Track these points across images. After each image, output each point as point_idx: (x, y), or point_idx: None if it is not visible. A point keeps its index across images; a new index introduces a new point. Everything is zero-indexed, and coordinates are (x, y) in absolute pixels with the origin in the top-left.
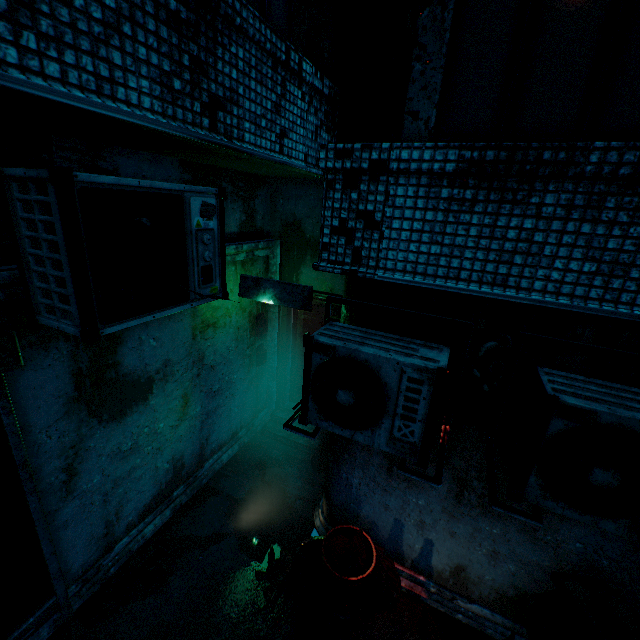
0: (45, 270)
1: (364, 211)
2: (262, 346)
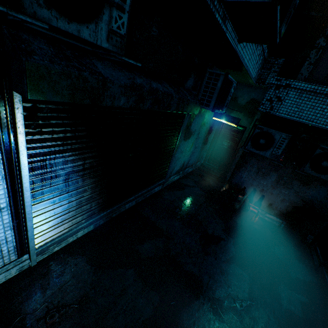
0: (206, 94)
1: (278, 96)
2: (208, 138)
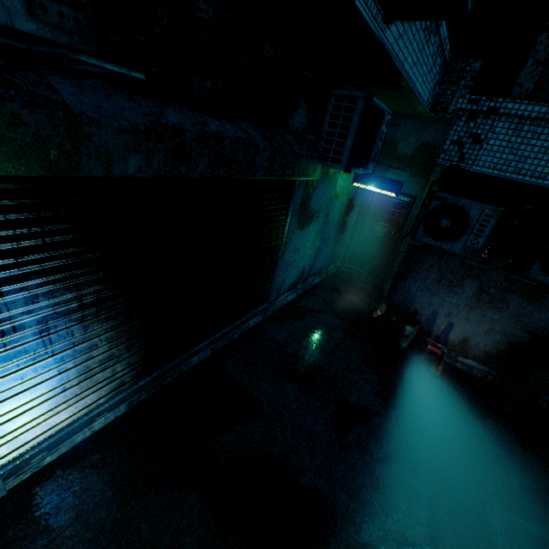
0: (333, 139)
1: (474, 133)
2: (346, 221)
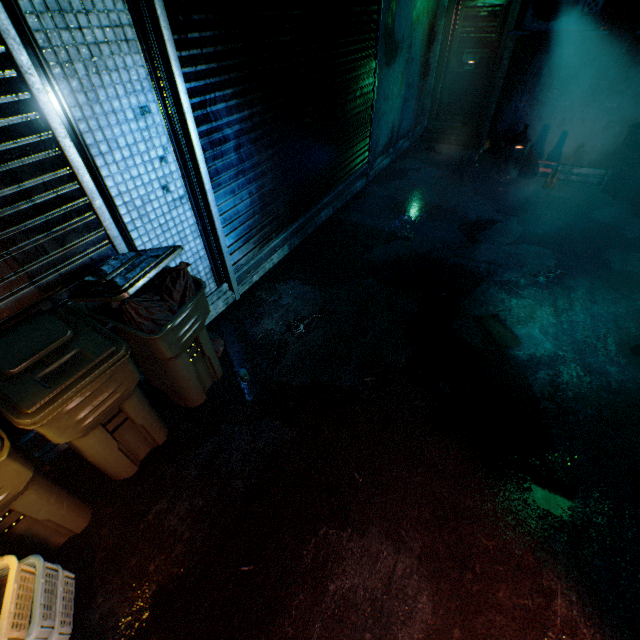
0: None
1: None
2: (428, 60)
